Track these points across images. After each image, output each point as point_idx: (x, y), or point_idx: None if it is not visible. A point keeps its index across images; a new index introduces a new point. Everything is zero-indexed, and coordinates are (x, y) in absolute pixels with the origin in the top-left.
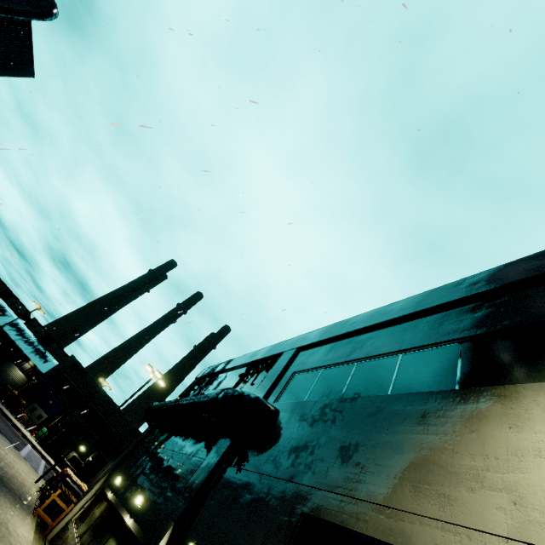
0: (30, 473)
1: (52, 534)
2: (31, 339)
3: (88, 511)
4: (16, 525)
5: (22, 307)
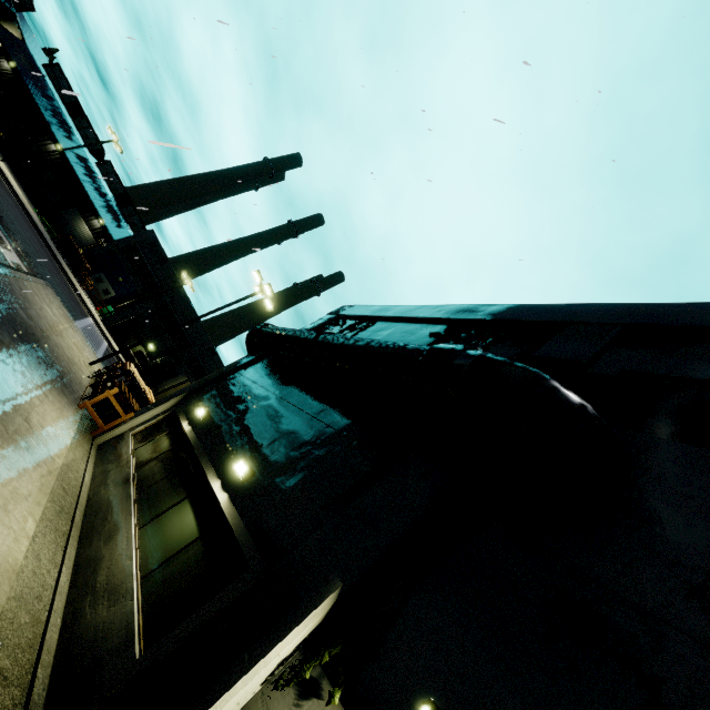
0: (84, 351)
1: (101, 439)
2: (103, 188)
3: (151, 432)
4: (46, 417)
5: (95, 139)
